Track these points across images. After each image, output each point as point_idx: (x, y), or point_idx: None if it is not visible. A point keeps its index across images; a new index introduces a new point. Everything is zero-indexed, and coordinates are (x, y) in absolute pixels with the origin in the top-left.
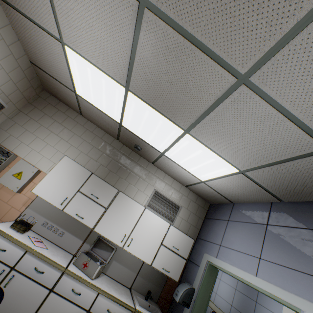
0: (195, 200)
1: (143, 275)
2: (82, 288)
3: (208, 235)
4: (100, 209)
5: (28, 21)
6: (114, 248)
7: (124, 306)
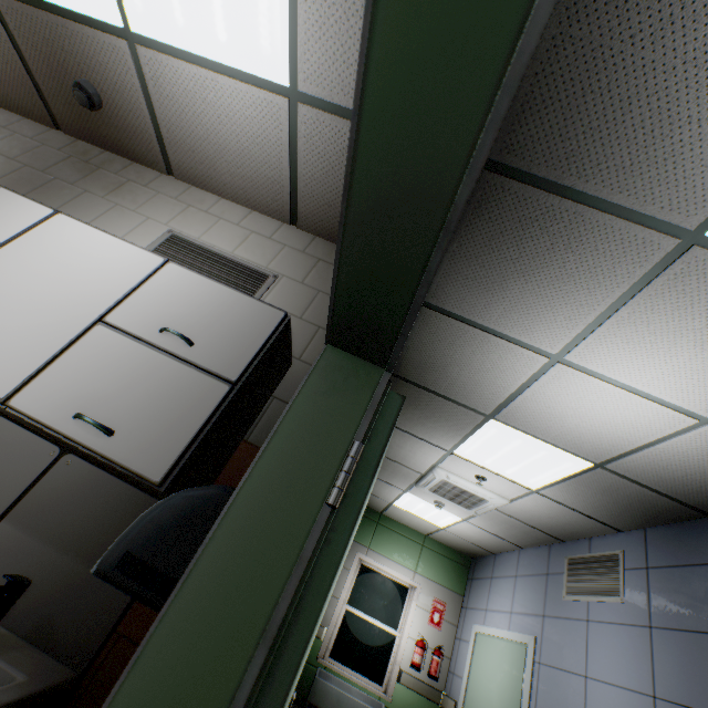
0: None
1: (38, 518)
2: None
3: None
4: None
5: None
6: None
7: None
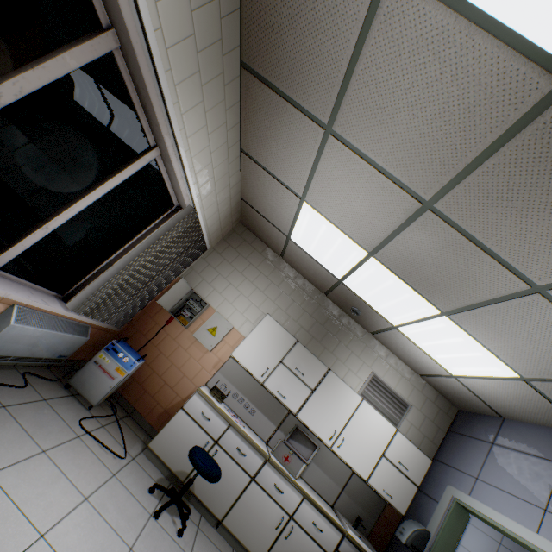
0: (434, 400)
1: (350, 492)
2: (285, 486)
3: (454, 459)
4: (306, 389)
5: (268, 175)
6: (316, 445)
7: (334, 525)
